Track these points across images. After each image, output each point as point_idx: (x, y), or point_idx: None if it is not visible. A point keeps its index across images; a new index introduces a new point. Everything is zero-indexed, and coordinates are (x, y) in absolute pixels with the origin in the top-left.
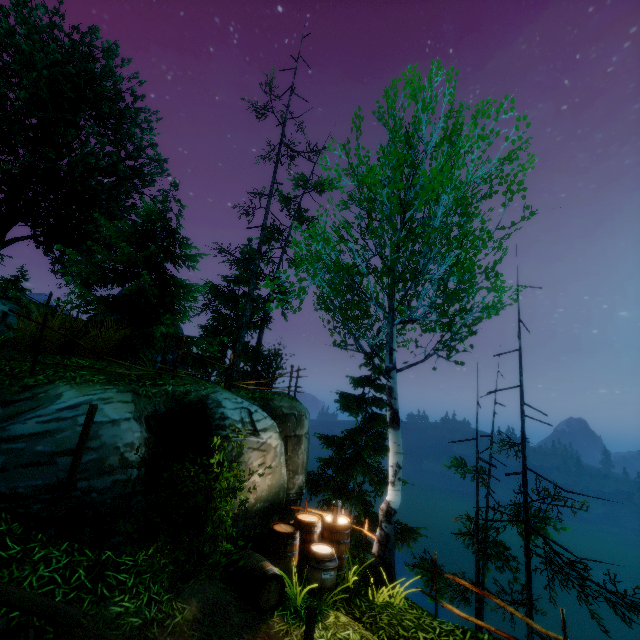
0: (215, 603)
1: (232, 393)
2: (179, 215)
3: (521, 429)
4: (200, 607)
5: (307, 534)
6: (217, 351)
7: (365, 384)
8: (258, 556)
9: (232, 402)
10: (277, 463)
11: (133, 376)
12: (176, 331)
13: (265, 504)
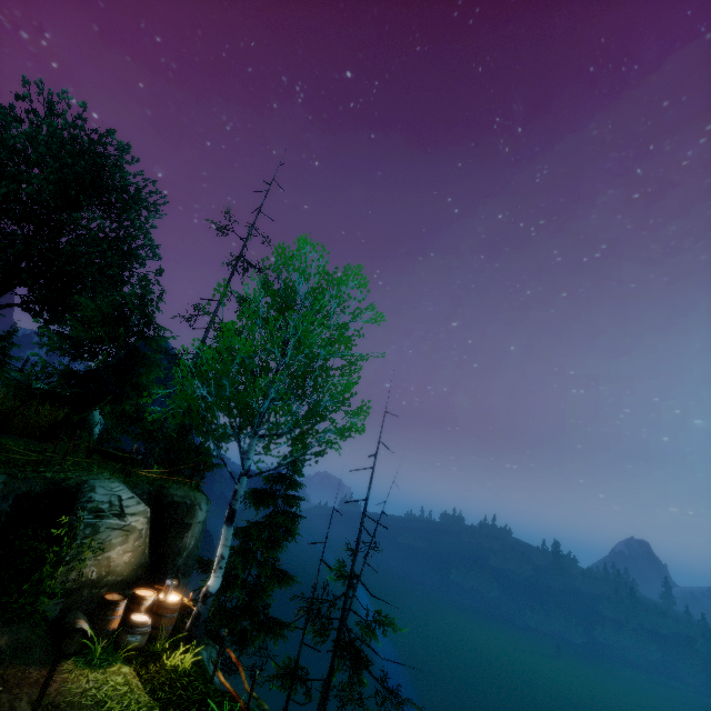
0: (24, 642)
1: (130, 479)
2: (160, 298)
3: (357, 538)
4: (9, 642)
5: (136, 605)
6: (177, 429)
7: (278, 481)
8: (79, 615)
9: (108, 488)
10: (140, 544)
11: (20, 461)
12: (132, 408)
13: (118, 578)
